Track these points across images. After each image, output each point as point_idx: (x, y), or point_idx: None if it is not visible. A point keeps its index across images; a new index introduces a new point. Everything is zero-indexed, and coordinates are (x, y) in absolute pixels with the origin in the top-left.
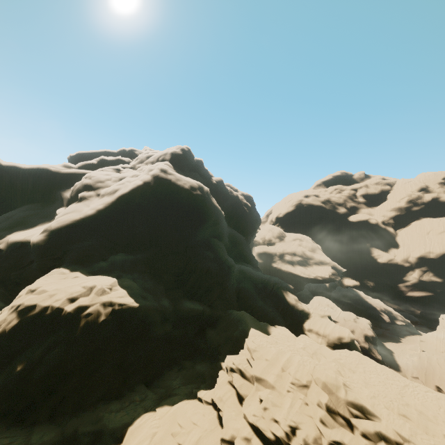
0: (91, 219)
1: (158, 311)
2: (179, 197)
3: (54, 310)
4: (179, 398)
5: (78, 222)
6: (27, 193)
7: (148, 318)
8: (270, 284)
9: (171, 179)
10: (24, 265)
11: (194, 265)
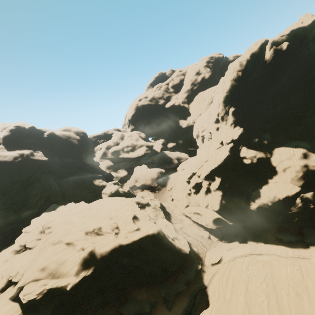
0: None
1: (6, 223)
2: (9, 167)
3: None
4: (11, 245)
5: None
6: None
7: None
8: (87, 180)
9: (0, 160)
10: None
11: (29, 194)
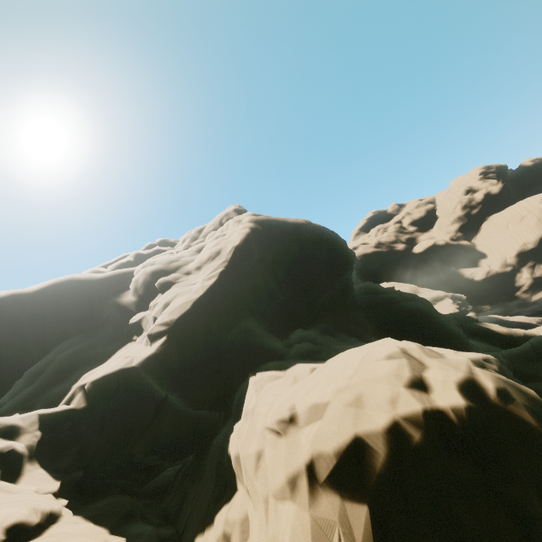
0: (217, 294)
1: None
2: (303, 236)
3: (423, 423)
4: None
5: (203, 305)
6: (47, 332)
7: None
8: (454, 323)
9: (277, 218)
10: (147, 423)
11: (393, 314)
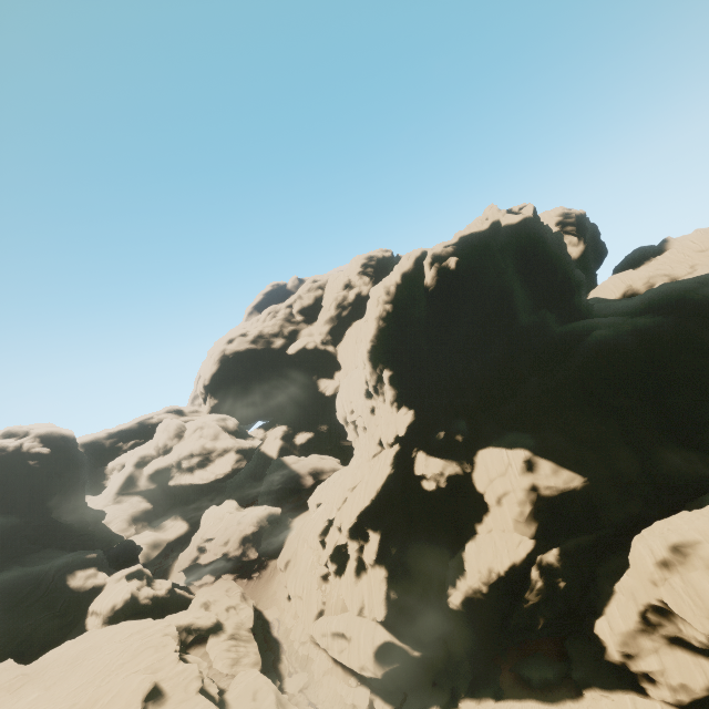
0: None
1: None
2: None
3: None
4: None
5: None
6: None
7: None
8: (47, 577)
9: None
10: None
11: None
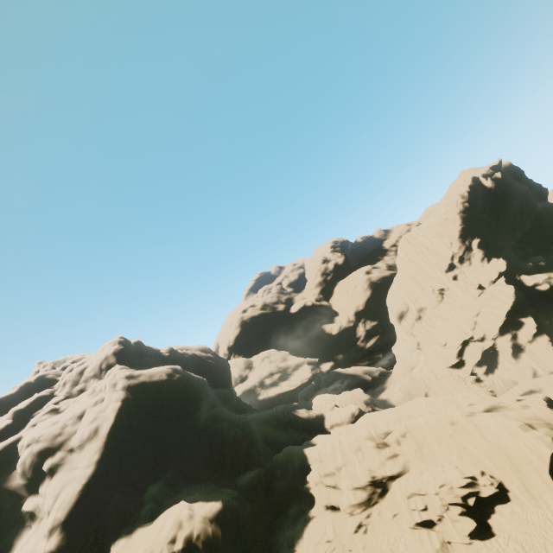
0: (95, 477)
1: (232, 499)
2: (164, 392)
3: None
4: (302, 530)
5: (84, 491)
6: None
7: (233, 508)
8: (280, 415)
9: (144, 380)
10: None
11: (219, 444)
